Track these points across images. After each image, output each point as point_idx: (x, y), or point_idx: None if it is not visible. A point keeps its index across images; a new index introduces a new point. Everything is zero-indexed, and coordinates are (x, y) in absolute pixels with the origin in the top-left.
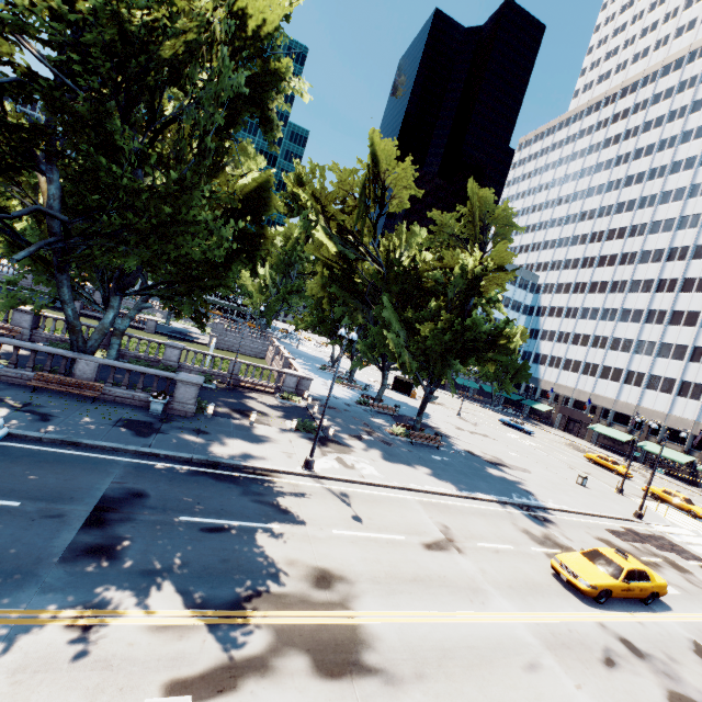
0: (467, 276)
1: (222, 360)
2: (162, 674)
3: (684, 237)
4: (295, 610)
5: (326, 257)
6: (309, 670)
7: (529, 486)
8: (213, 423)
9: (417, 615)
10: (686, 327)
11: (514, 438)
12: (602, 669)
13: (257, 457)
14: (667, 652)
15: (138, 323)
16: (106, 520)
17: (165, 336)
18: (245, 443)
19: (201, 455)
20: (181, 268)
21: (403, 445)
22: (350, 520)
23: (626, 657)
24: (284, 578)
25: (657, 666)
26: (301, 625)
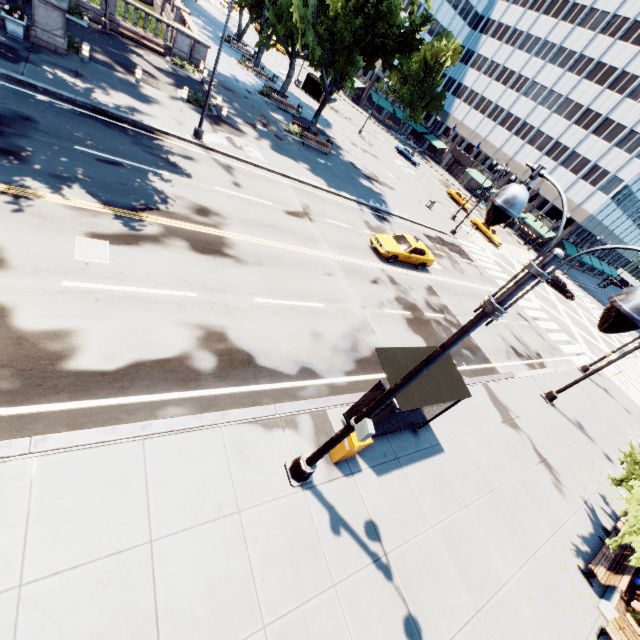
0: None
1: None
2: (85, 229)
3: None
4: (180, 222)
5: None
6: (188, 248)
7: (387, 199)
8: (92, 70)
9: (266, 242)
10: (596, 85)
11: (400, 165)
12: (368, 283)
13: (146, 117)
14: (411, 286)
15: None
16: (2, 132)
17: None
18: (132, 100)
19: (84, 99)
20: None
21: (294, 144)
22: (231, 184)
23: (386, 283)
24: (172, 205)
25: (400, 289)
26: (183, 229)
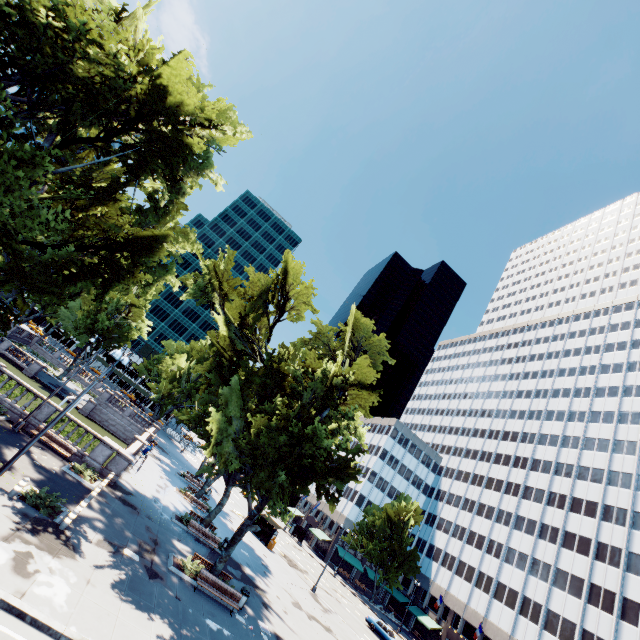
0: (326, 384)
1: (35, 397)
2: None
3: (568, 455)
4: None
5: (218, 342)
6: None
7: None
8: None
9: None
10: (579, 554)
11: None
12: None
13: None
14: None
15: (23, 361)
16: None
17: (40, 383)
18: None
19: None
20: (12, 252)
21: (176, 586)
22: None
23: None
24: None
25: None
26: None
